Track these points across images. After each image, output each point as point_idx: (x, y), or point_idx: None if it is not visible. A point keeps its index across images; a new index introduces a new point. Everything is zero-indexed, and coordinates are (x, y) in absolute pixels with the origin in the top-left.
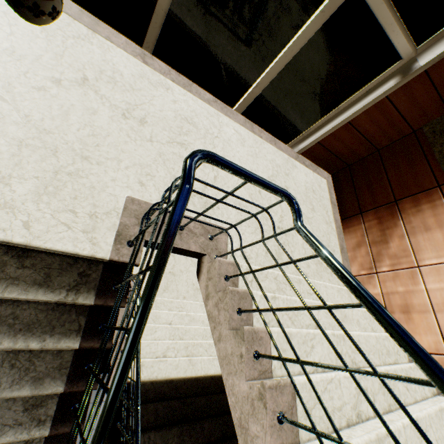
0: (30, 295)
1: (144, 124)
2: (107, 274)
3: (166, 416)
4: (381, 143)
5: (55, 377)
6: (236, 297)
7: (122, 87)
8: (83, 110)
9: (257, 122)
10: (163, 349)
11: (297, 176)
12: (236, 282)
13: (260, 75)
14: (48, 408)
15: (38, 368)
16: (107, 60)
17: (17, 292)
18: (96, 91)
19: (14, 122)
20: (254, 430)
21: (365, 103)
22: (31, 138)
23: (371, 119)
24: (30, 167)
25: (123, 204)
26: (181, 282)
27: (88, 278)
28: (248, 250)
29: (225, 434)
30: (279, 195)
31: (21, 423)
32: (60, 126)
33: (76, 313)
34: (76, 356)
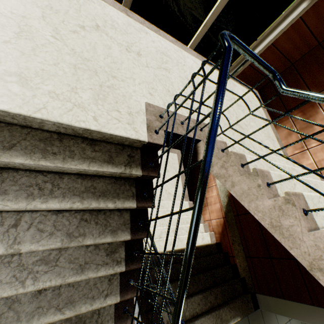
0: (104, 169)
1: (140, 56)
2: (144, 156)
3: (173, 274)
4: (294, 57)
5: (123, 230)
6: (237, 157)
7: (120, 32)
8: (103, 46)
9: (203, 57)
10: (158, 233)
11: (238, 91)
12: (228, 153)
13: (206, 16)
14: (120, 254)
15: (112, 224)
16: (106, 13)
17: (96, 167)
18: (106, 34)
19: (67, 53)
20: (288, 223)
21: (285, 25)
22: (79, 64)
23: (288, 38)
24: (85, 82)
25: (144, 107)
26: (157, 189)
27: (134, 158)
28: (224, 138)
29: (214, 282)
30: (267, 70)
31: (107, 263)
32: (93, 56)
33: (128, 185)
34: (132, 217)
